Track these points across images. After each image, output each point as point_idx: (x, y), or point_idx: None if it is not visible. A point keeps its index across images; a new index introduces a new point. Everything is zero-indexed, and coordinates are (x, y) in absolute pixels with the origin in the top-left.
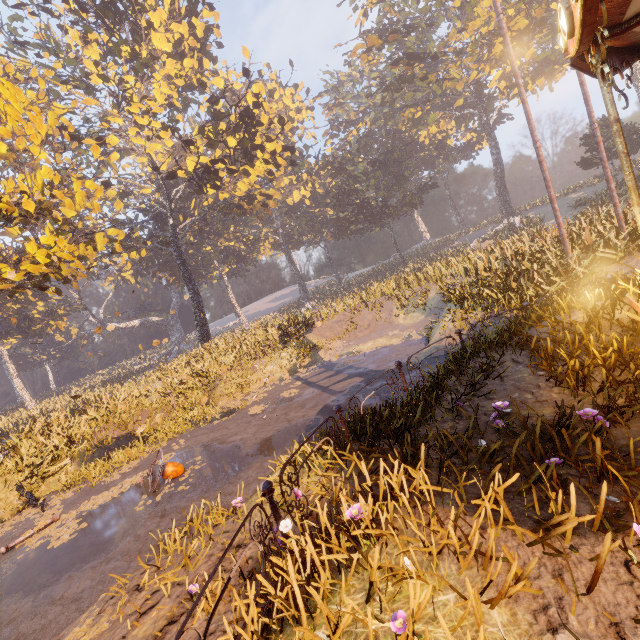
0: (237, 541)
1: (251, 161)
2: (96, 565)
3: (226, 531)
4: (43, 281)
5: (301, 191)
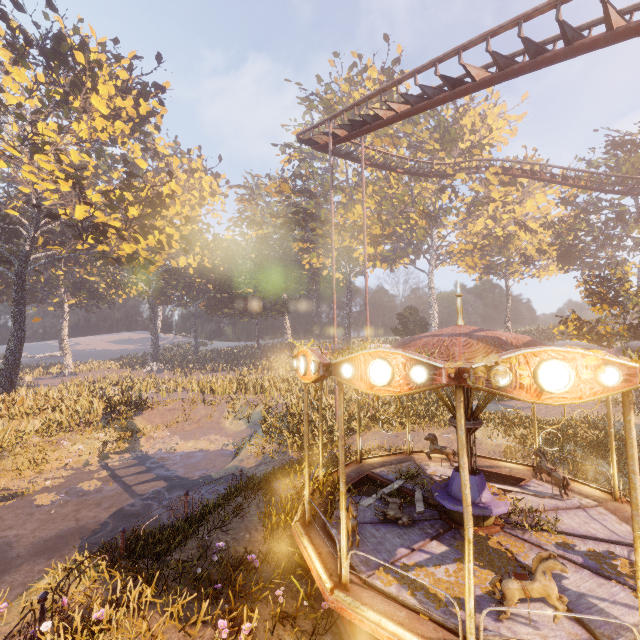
0: None
1: (146, 235)
2: None
3: None
4: None
5: (189, 259)
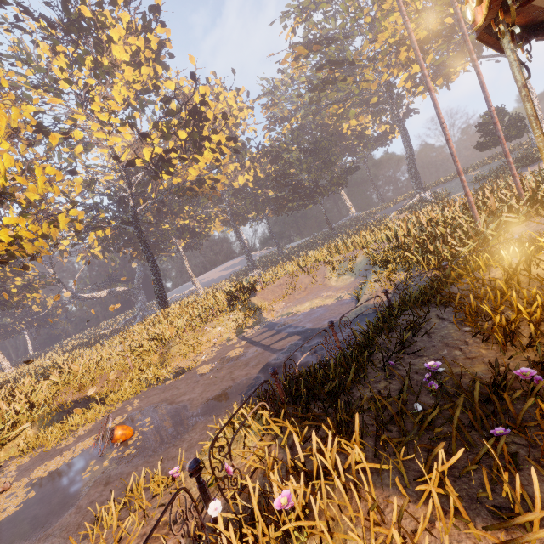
0: (172, 516)
1: (200, 150)
2: (33, 543)
3: (162, 504)
4: (11, 258)
5: (245, 176)
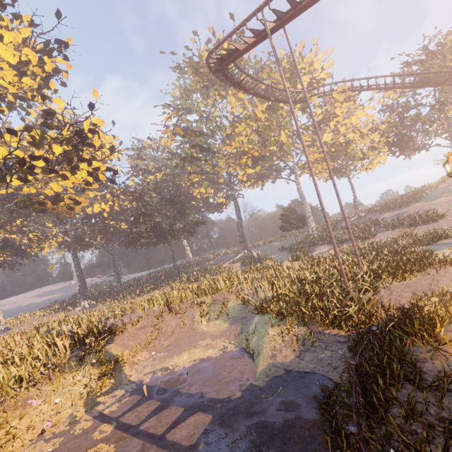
0: None
1: (73, 169)
2: None
3: None
4: None
5: (102, 205)
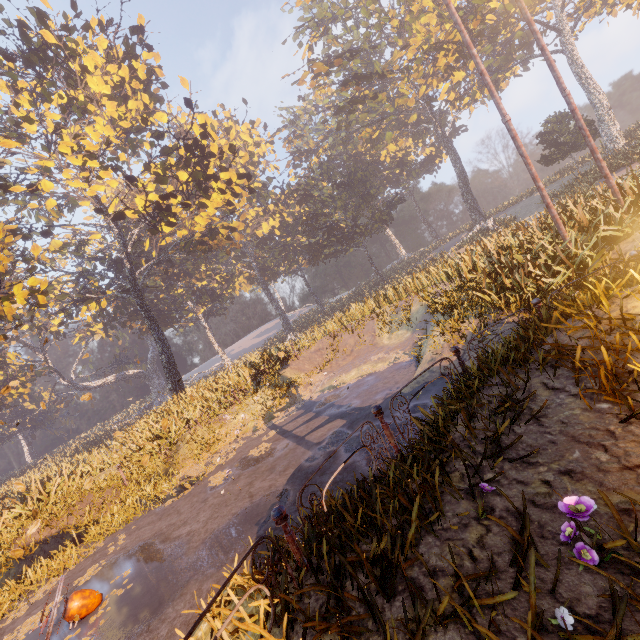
0: None
1: (206, 193)
2: None
3: None
4: None
5: (269, 222)
